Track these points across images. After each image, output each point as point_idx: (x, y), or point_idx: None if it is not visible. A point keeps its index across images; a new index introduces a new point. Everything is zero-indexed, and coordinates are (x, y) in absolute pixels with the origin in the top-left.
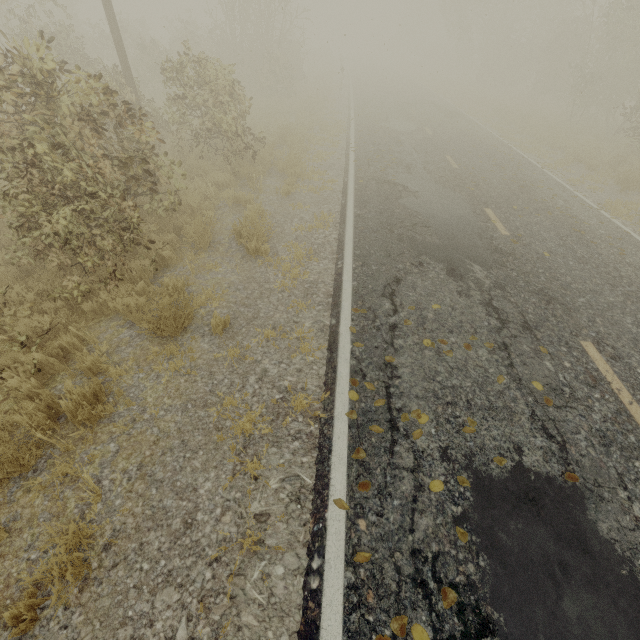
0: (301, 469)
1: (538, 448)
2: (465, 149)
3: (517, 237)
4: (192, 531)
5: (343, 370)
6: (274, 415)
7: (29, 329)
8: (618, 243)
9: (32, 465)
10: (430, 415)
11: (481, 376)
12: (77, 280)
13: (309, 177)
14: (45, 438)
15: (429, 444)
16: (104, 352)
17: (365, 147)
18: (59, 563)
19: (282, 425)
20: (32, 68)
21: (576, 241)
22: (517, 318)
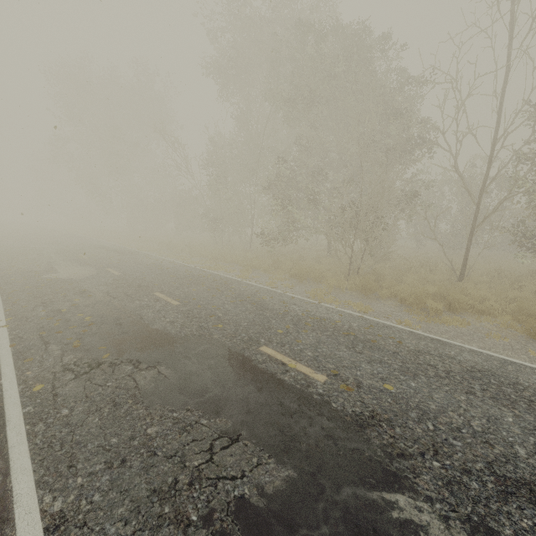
0: None
1: None
2: (167, 281)
3: (337, 376)
4: None
5: None
6: None
7: None
8: (378, 331)
9: None
10: None
11: None
12: None
13: None
14: None
15: None
16: None
17: (28, 313)
18: None
19: None
20: None
21: (366, 347)
22: None
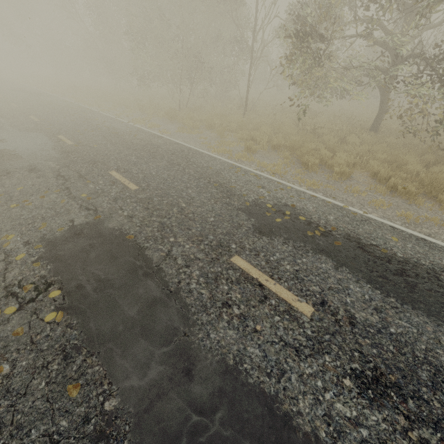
0: None
1: (83, 216)
2: (45, 110)
3: (79, 143)
4: None
5: None
6: None
7: None
8: (135, 133)
9: None
10: (17, 233)
11: (52, 205)
12: None
13: None
14: None
15: (16, 244)
16: None
17: None
18: None
19: None
20: None
21: (113, 137)
22: (75, 175)
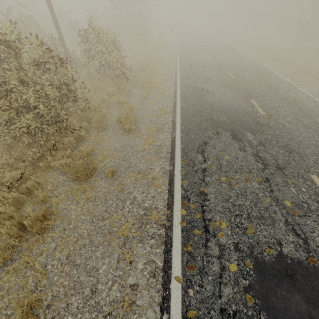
0: (155, 256)
1: (291, 242)
2: (238, 68)
3: (270, 115)
4: (95, 296)
5: (177, 196)
6: (140, 224)
7: (11, 178)
8: None
9: (10, 257)
10: (227, 223)
11: (255, 198)
12: (35, 150)
13: (156, 87)
14: (16, 243)
15: (227, 241)
16: (50, 189)
17: (185, 70)
18: (22, 317)
19: (144, 230)
20: (6, 39)
21: (303, 116)
22: (273, 162)
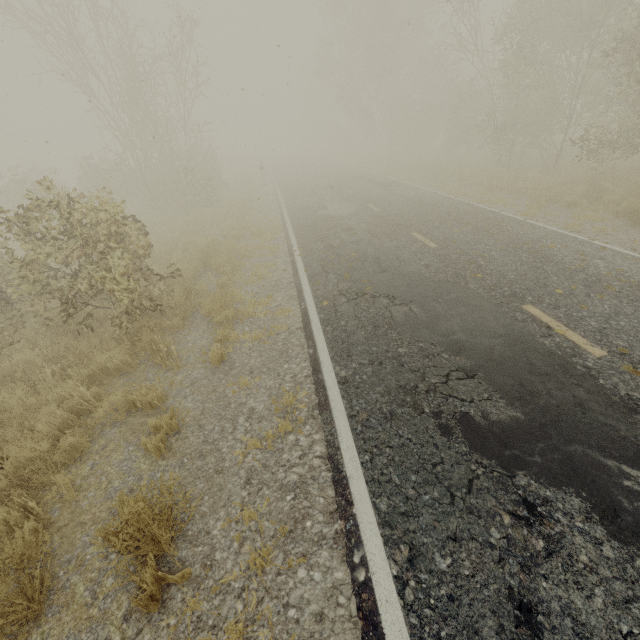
0: None
1: None
2: (427, 219)
3: (624, 356)
4: None
5: None
6: None
7: None
8: None
9: None
10: None
11: None
12: None
13: (250, 315)
14: None
15: None
16: None
17: (312, 246)
18: None
19: None
20: None
21: None
22: None
